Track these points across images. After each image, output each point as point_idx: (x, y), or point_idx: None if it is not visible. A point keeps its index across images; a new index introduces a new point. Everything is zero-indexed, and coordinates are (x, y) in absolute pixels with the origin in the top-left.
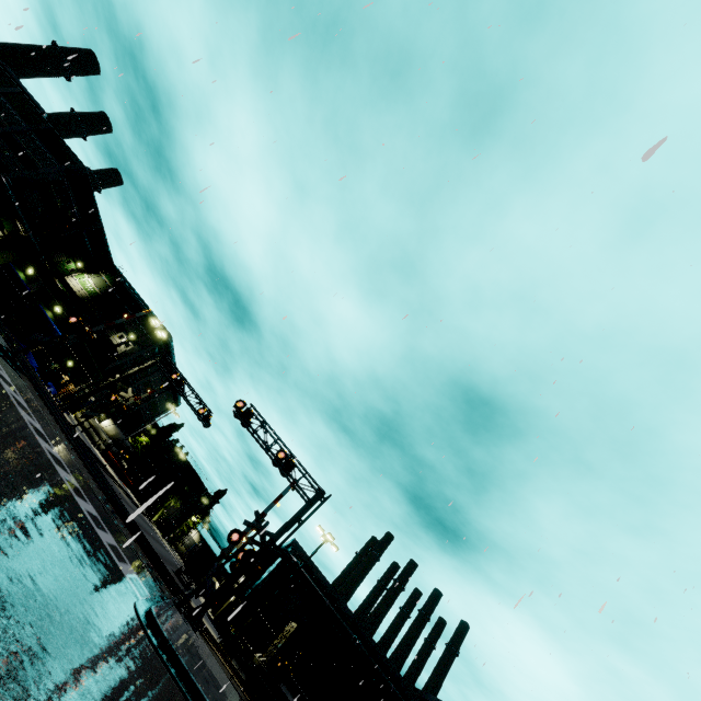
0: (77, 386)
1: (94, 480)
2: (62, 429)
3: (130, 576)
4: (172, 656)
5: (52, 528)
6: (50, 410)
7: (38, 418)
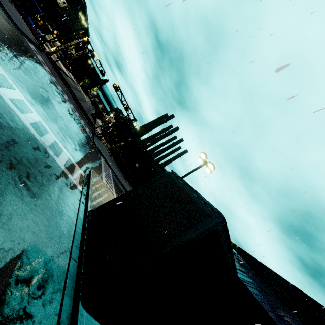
0: (44, 22)
1: (72, 96)
2: (59, 76)
3: (88, 131)
4: (98, 149)
5: (81, 131)
6: (54, 67)
7: (57, 81)
